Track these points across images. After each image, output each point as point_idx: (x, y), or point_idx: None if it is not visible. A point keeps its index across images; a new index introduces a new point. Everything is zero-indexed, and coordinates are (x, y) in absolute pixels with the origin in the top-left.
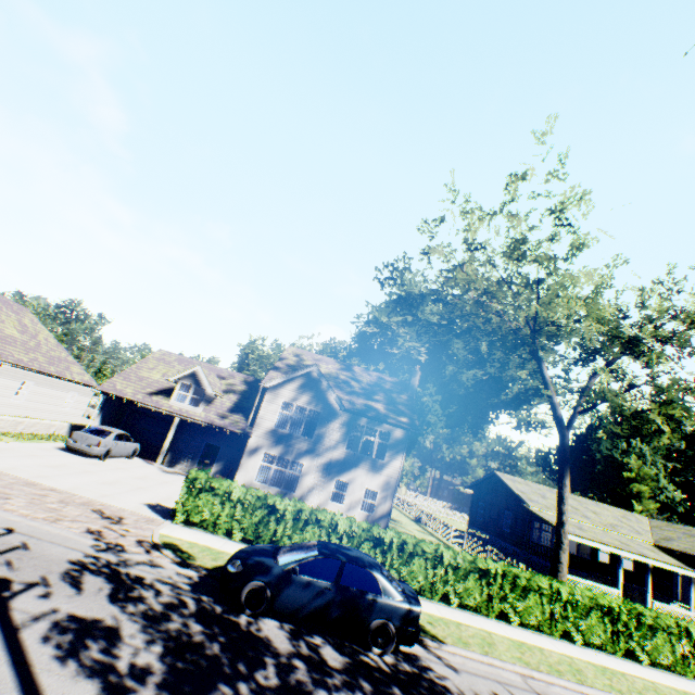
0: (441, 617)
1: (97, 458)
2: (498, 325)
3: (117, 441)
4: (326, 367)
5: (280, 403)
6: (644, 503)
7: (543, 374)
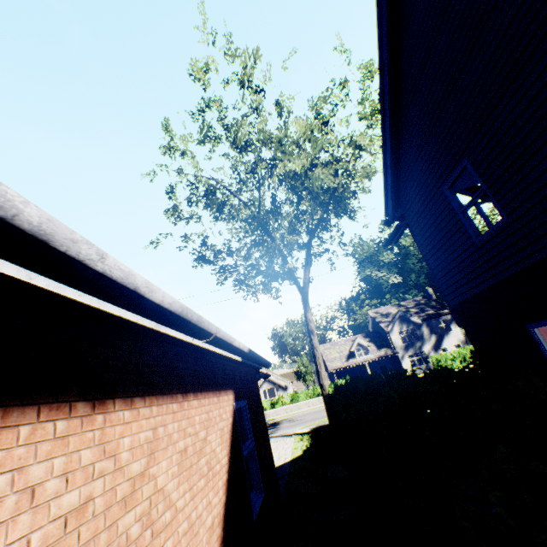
0: None
1: None
2: None
3: None
4: (392, 310)
5: (397, 333)
6: None
7: None
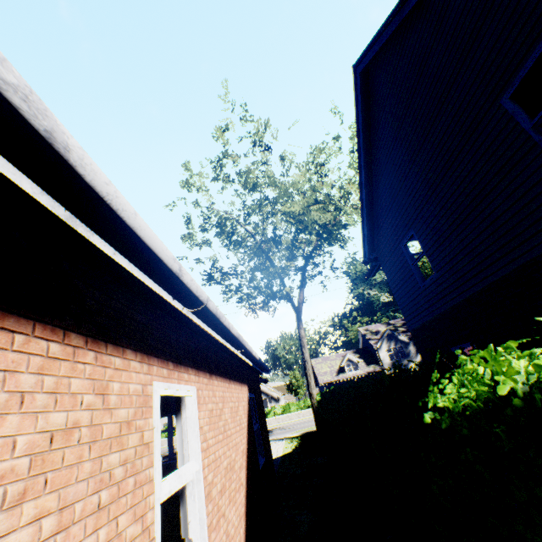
0: None
1: None
2: None
3: None
4: (381, 328)
5: (385, 351)
6: None
7: None
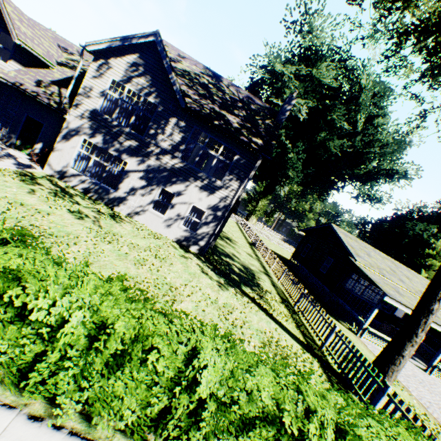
0: None
1: None
2: None
3: None
4: (188, 66)
5: (108, 81)
6: (430, 273)
7: None
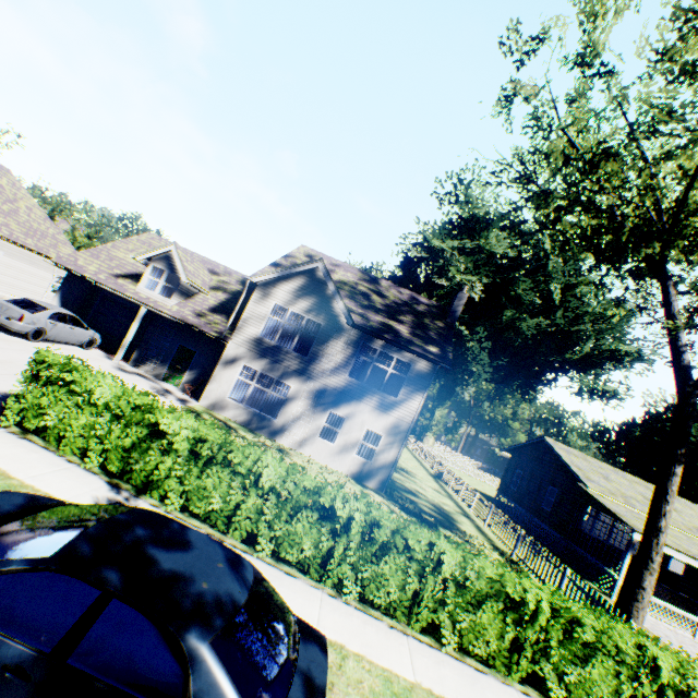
0: (411, 685)
1: (26, 338)
2: (609, 210)
3: (56, 322)
4: (343, 274)
5: (271, 306)
6: None
7: (669, 299)
